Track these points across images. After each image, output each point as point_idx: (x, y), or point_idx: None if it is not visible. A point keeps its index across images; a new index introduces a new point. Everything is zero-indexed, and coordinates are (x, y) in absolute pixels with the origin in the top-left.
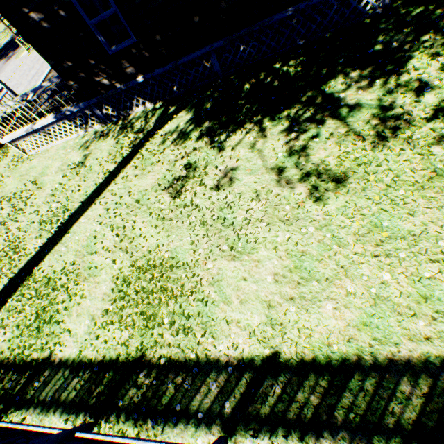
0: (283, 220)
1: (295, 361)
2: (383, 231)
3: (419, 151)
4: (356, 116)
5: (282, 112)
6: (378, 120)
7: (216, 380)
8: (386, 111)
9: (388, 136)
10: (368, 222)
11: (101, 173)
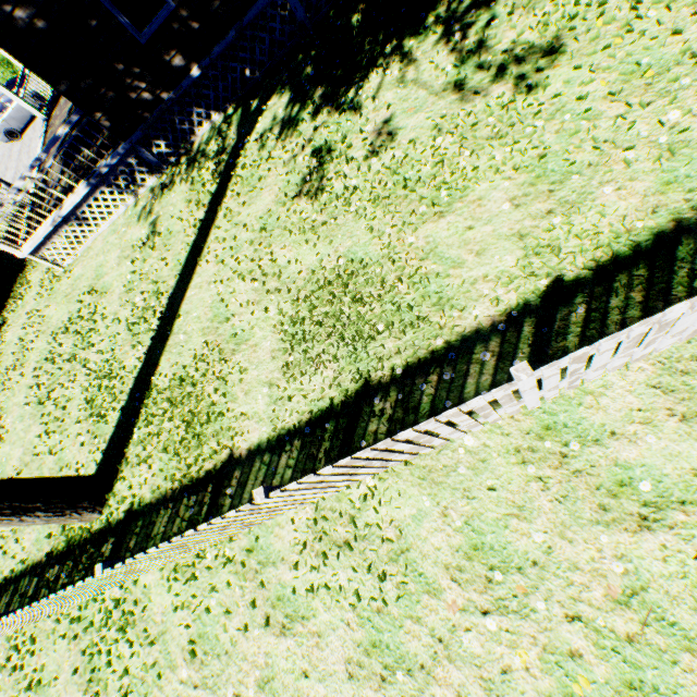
0: (492, 138)
1: (588, 273)
2: (644, 73)
3: None
4: None
5: (426, 20)
6: None
7: (487, 351)
8: None
9: None
10: (619, 73)
11: (188, 229)
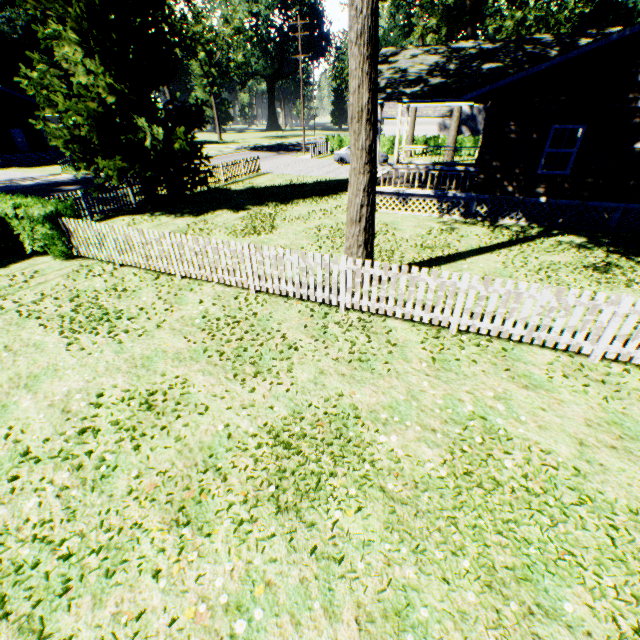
0: None
1: None
2: None
3: None
4: None
5: None
6: None
7: None
8: None
9: None
10: None
11: (482, 241)
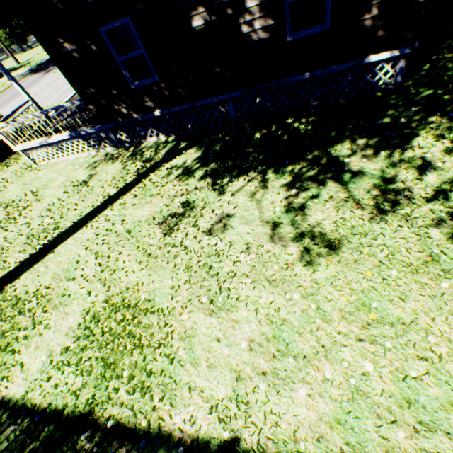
0: (269, 280)
1: None
2: (371, 312)
3: (416, 231)
4: (358, 183)
5: (287, 166)
6: (379, 191)
7: None
8: (388, 183)
9: (387, 209)
10: (357, 299)
11: (101, 195)
